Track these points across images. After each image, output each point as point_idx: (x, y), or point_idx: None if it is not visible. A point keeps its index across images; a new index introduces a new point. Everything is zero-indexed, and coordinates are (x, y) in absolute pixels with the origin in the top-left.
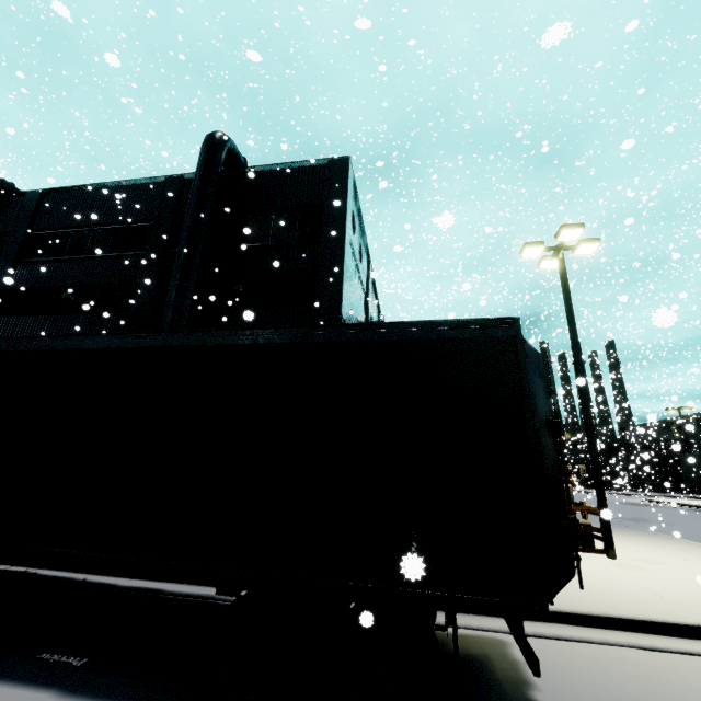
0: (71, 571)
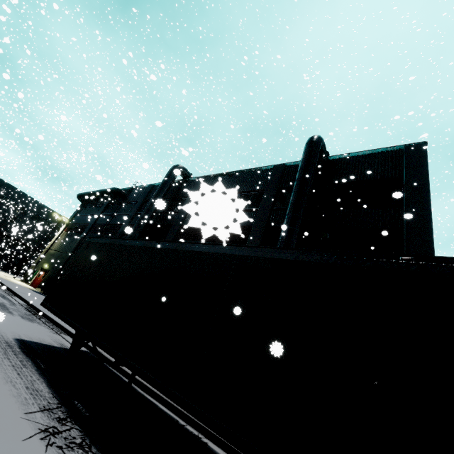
0: None
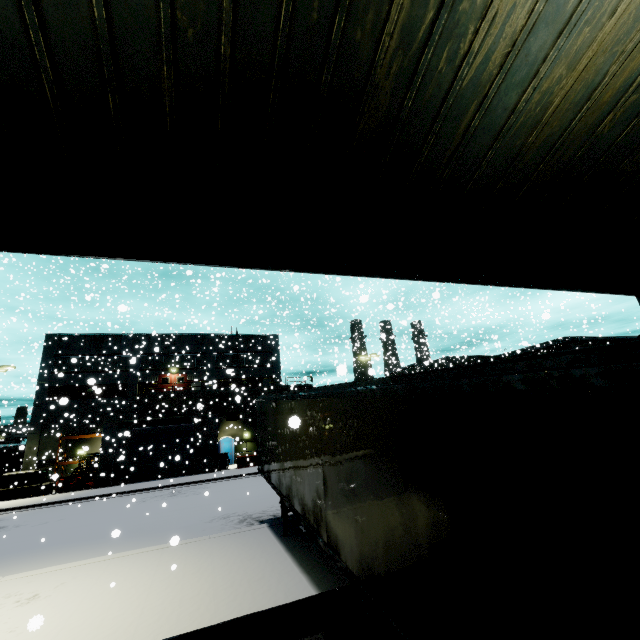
0: None
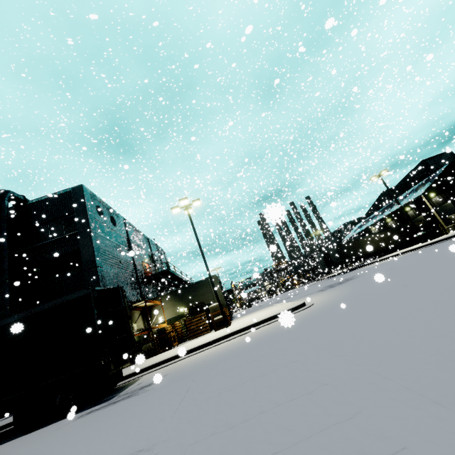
0: None
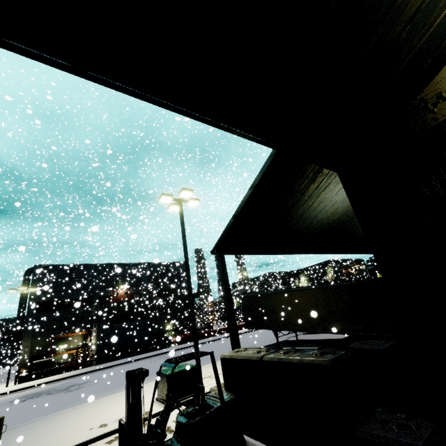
0: None
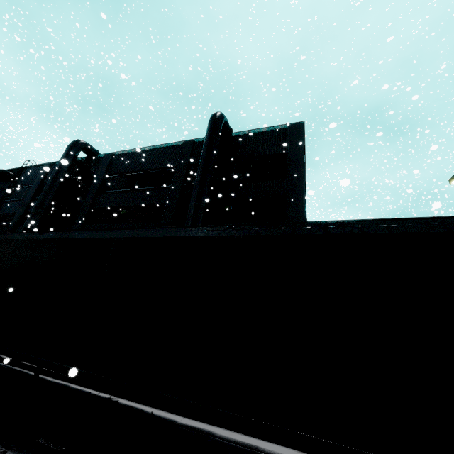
0: (139, 403)
